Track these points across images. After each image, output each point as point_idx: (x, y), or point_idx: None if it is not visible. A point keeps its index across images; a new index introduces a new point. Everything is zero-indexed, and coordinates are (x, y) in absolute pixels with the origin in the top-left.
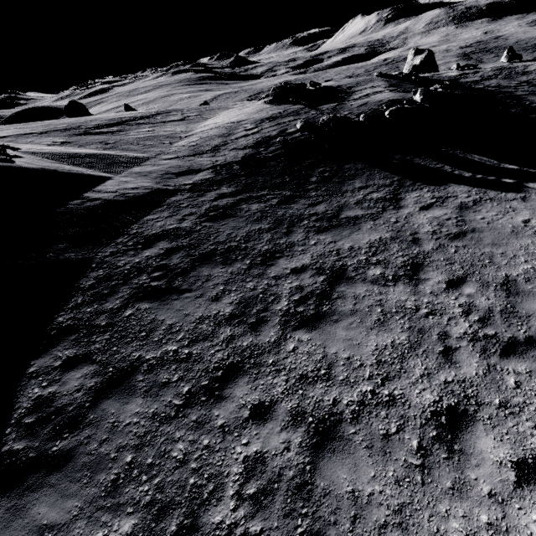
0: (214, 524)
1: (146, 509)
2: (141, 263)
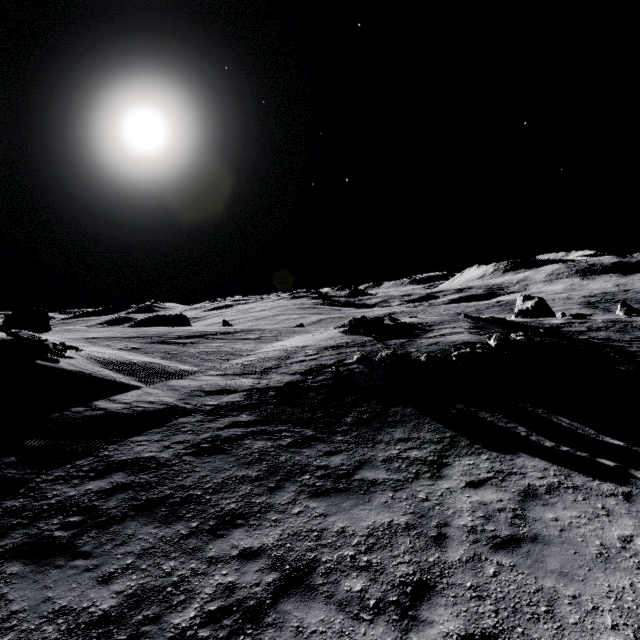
0: None
1: None
2: (72, 498)
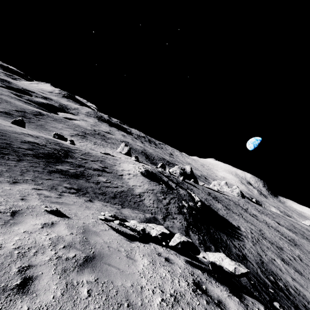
0: None
1: None
2: None
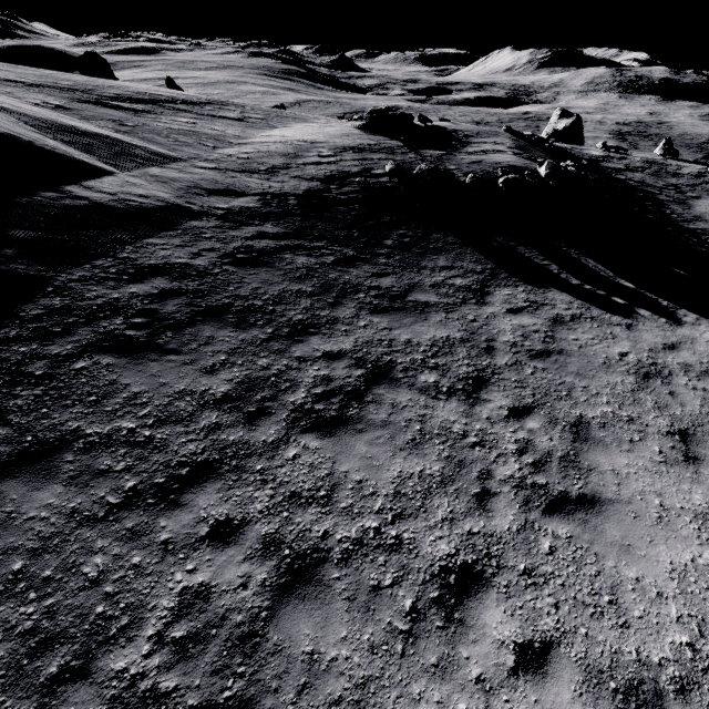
0: (113, 672)
1: (22, 639)
2: (120, 300)
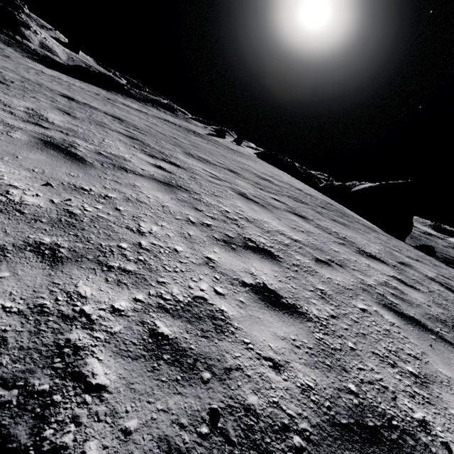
0: None
1: None
2: None
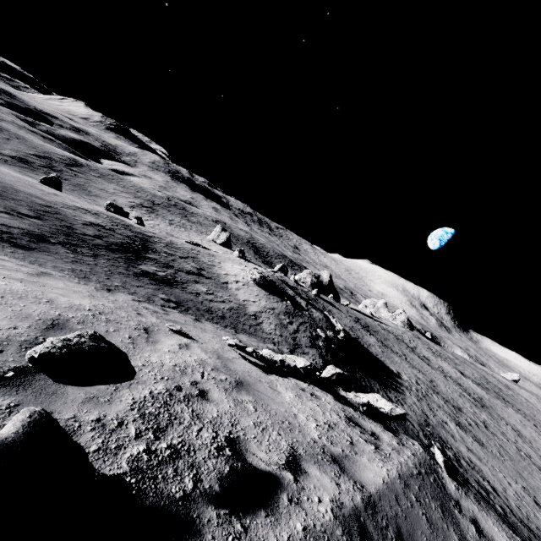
0: None
1: None
2: None
